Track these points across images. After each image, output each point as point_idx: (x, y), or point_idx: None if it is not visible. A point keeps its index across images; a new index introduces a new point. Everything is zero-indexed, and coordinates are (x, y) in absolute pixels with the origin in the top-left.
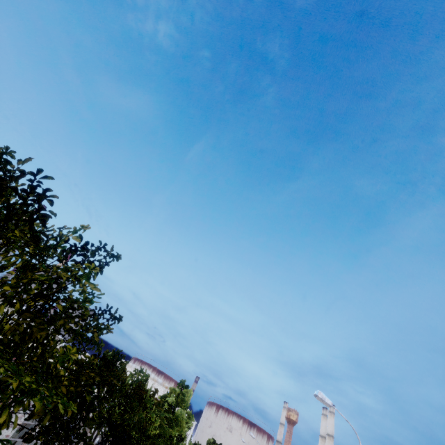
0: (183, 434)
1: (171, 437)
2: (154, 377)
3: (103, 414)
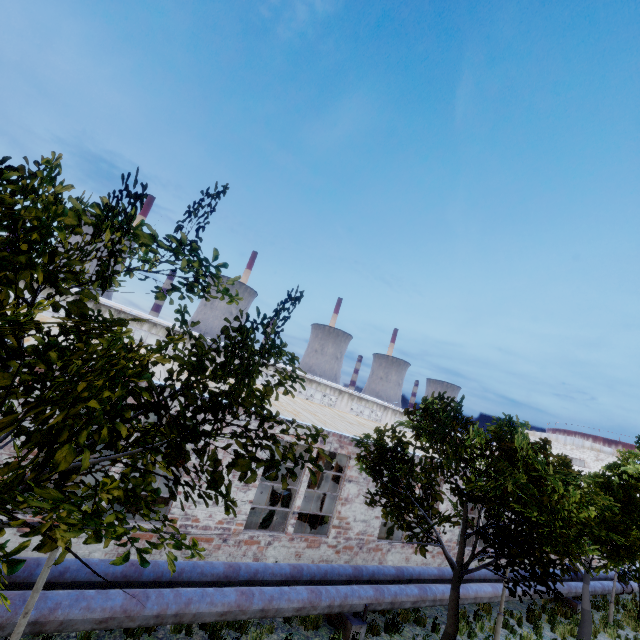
0: None
1: None
2: (590, 445)
3: (457, 485)
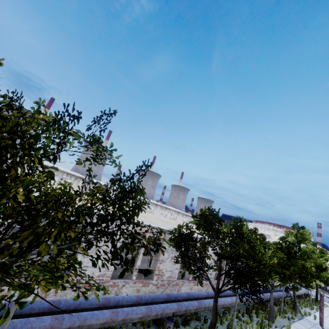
0: (322, 265)
1: (303, 266)
2: (272, 228)
3: (216, 251)
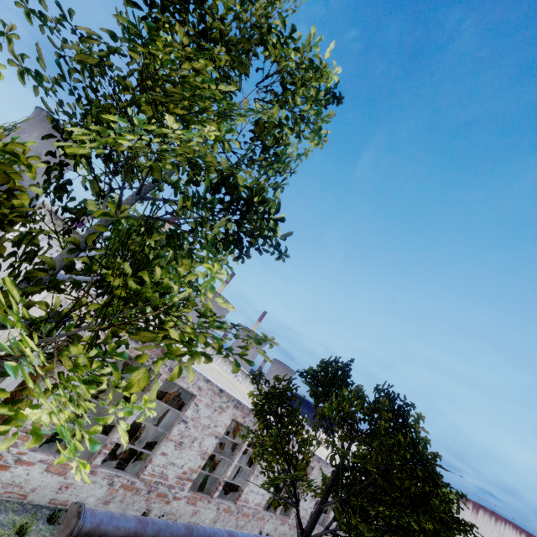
0: None
1: None
2: None
3: None
